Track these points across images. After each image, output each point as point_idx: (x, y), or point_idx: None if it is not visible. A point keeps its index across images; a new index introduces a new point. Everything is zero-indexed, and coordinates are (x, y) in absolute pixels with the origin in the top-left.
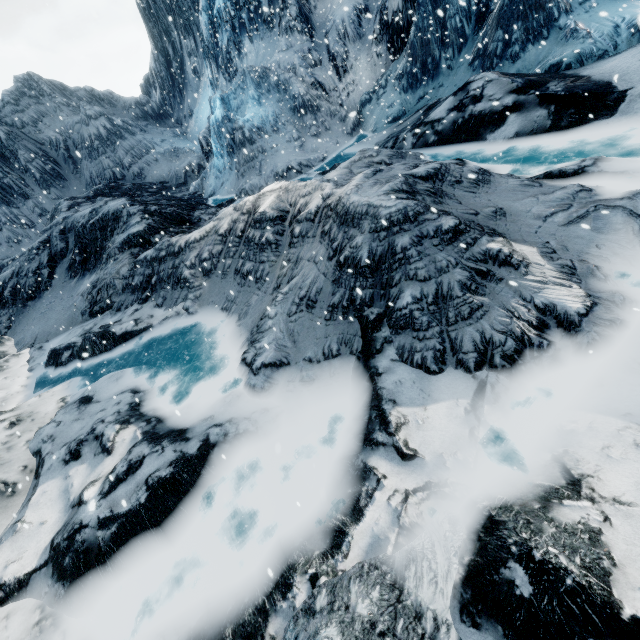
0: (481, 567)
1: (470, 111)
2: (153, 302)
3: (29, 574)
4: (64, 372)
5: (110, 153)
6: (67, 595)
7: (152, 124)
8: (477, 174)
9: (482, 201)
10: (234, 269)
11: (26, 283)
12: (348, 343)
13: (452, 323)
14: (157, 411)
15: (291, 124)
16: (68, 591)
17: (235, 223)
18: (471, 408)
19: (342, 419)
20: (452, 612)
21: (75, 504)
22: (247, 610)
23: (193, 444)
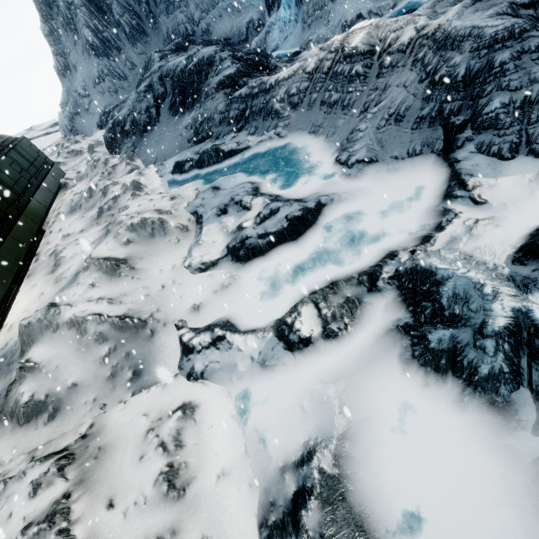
0: (533, 242)
1: None
2: (246, 131)
3: (217, 260)
4: (187, 177)
5: (183, 7)
6: (244, 268)
7: None
8: None
9: None
10: (320, 101)
11: (140, 119)
12: (430, 145)
13: (532, 123)
14: (272, 192)
15: None
16: (244, 266)
17: (322, 62)
18: (534, 179)
19: (421, 193)
20: (506, 263)
21: (235, 231)
22: (365, 268)
23: (310, 203)
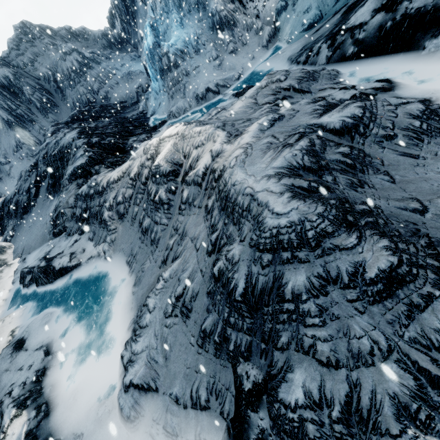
0: None
1: (404, 9)
2: (88, 234)
3: None
4: (27, 292)
5: (83, 82)
6: None
7: (115, 51)
8: (419, 120)
9: (429, 175)
10: (138, 219)
11: (22, 200)
12: (219, 396)
13: None
14: (53, 390)
15: (210, 43)
16: None
17: (142, 167)
18: None
19: None
20: None
21: None
22: None
23: None
